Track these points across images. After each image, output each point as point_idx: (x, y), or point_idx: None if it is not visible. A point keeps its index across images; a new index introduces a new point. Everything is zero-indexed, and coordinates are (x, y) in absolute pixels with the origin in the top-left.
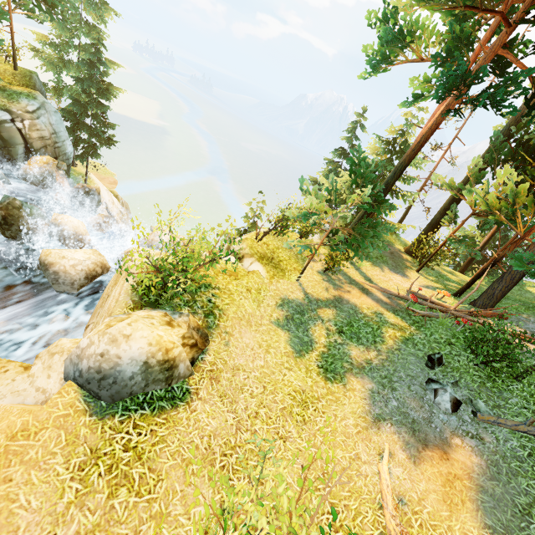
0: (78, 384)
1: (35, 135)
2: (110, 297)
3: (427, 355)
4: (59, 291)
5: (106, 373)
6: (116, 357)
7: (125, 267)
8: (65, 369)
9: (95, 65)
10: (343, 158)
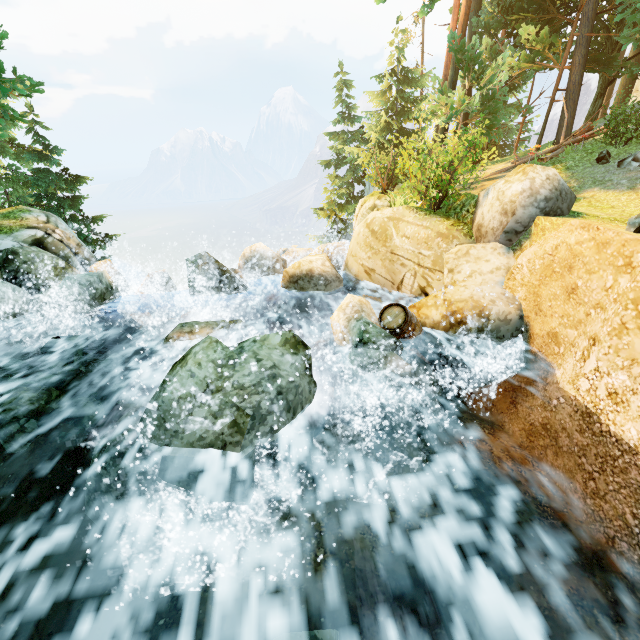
0: (544, 215)
1: (72, 243)
2: (399, 246)
3: (596, 160)
4: (331, 292)
5: (559, 189)
6: (555, 176)
7: (380, 223)
8: (522, 217)
9: (46, 154)
10: (349, 120)
